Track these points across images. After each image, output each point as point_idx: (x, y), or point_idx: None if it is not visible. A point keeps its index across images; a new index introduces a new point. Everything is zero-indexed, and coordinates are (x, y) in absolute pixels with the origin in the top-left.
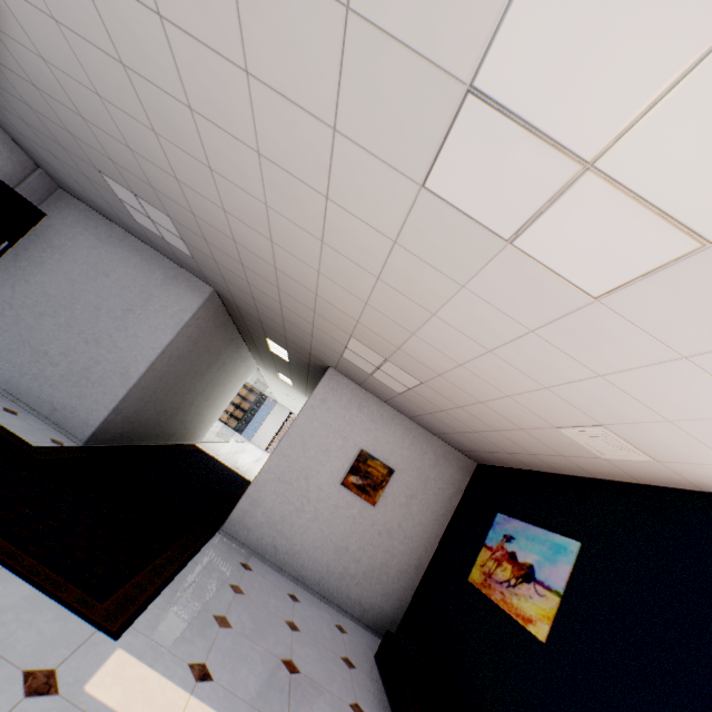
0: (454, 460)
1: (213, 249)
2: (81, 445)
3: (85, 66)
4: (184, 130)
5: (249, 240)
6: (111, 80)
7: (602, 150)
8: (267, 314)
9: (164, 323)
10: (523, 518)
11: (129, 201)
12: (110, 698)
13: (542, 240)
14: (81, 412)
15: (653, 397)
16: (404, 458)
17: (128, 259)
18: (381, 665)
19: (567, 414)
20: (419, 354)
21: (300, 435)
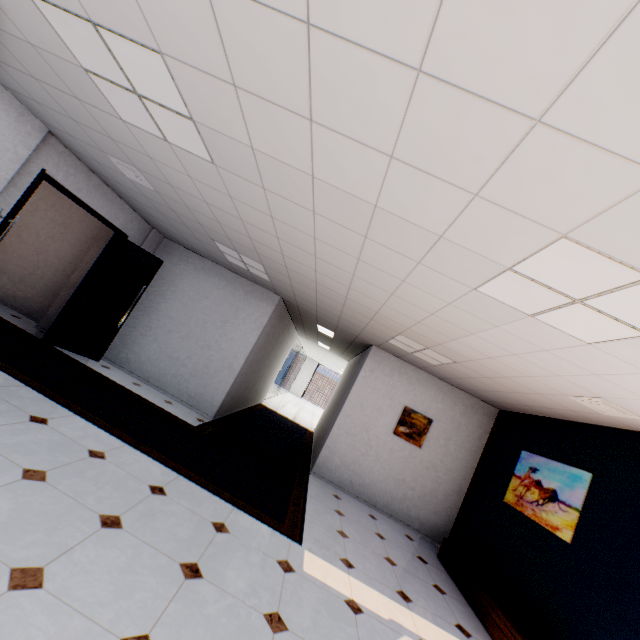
0: (479, 408)
1: (293, 282)
2: (211, 420)
3: (239, 211)
4: (303, 242)
5: (329, 284)
6: (257, 218)
7: (584, 298)
8: (325, 314)
9: (250, 327)
10: (544, 455)
11: (229, 253)
12: (316, 574)
13: (552, 319)
14: (207, 397)
15: (634, 388)
16: (439, 410)
17: (218, 283)
18: (444, 562)
19: (574, 390)
20: (457, 349)
21: (358, 399)
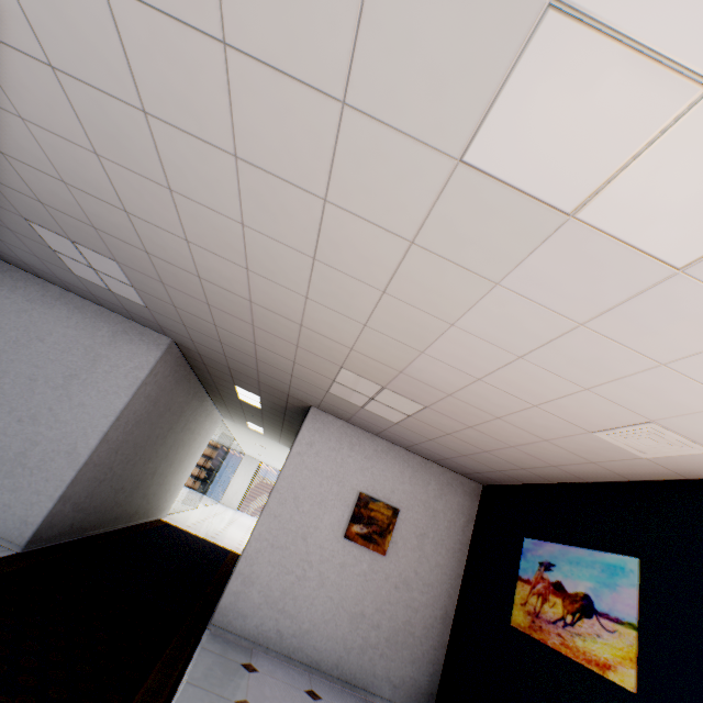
0: (458, 485)
1: (171, 292)
2: (19, 551)
3: (0, 79)
4: (135, 144)
5: (218, 273)
6: (37, 93)
7: None
8: (237, 358)
9: (116, 385)
10: (557, 540)
11: (65, 251)
12: None
13: (619, 205)
14: (17, 508)
15: None
16: (407, 494)
17: (67, 319)
18: None
19: (609, 415)
20: (427, 374)
21: (290, 488)
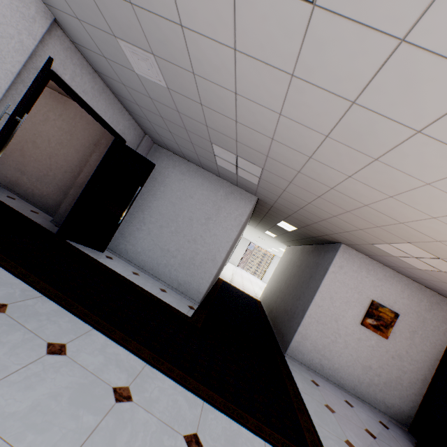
0: (444, 305)
1: (291, 186)
2: (198, 305)
3: (288, 99)
4: (376, 140)
5: (355, 191)
6: (315, 109)
7: None
8: (305, 215)
9: (230, 224)
10: None
11: (224, 157)
12: None
13: None
14: (194, 285)
15: None
16: (404, 305)
17: (201, 184)
18: None
19: None
20: None
21: (327, 292)
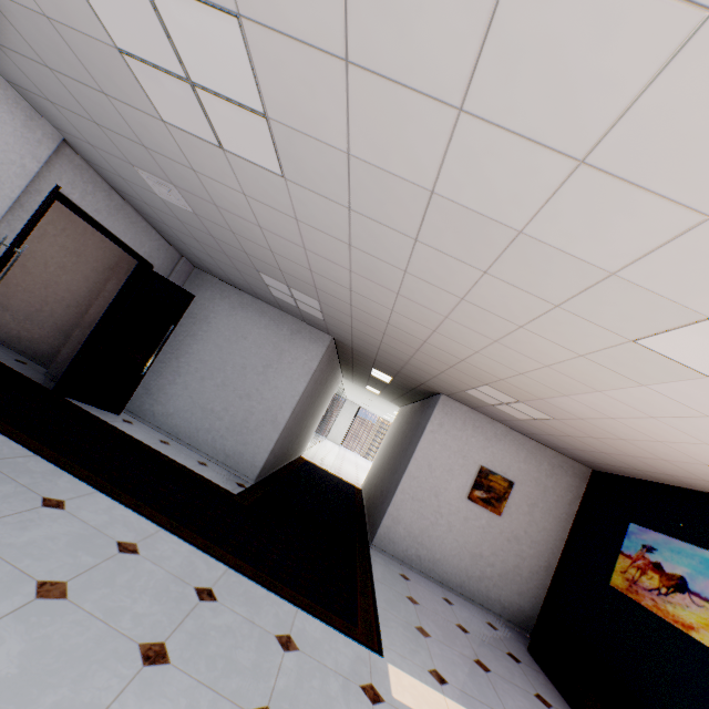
0: (568, 468)
1: (354, 322)
2: (253, 483)
3: (304, 237)
4: (385, 276)
5: (406, 326)
6: (328, 247)
7: None
8: (388, 358)
9: (297, 373)
10: (661, 531)
11: (276, 287)
12: (408, 701)
13: None
14: (247, 456)
15: None
16: (521, 471)
17: (259, 321)
18: (538, 658)
19: None
20: (564, 405)
21: (425, 458)
